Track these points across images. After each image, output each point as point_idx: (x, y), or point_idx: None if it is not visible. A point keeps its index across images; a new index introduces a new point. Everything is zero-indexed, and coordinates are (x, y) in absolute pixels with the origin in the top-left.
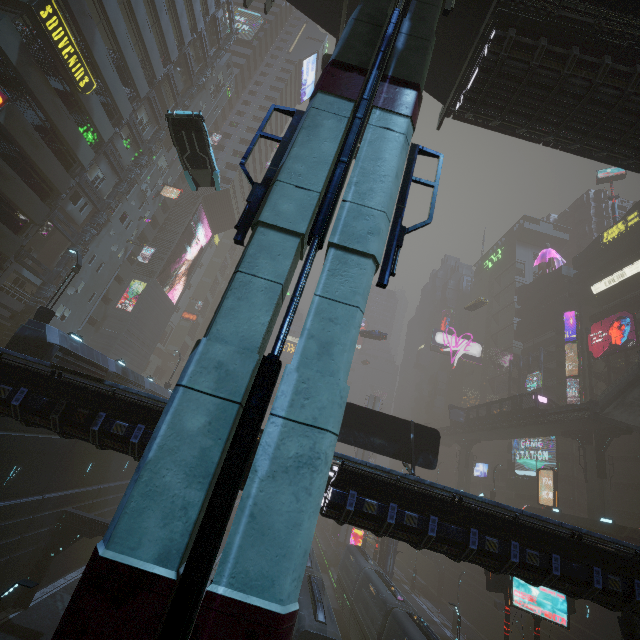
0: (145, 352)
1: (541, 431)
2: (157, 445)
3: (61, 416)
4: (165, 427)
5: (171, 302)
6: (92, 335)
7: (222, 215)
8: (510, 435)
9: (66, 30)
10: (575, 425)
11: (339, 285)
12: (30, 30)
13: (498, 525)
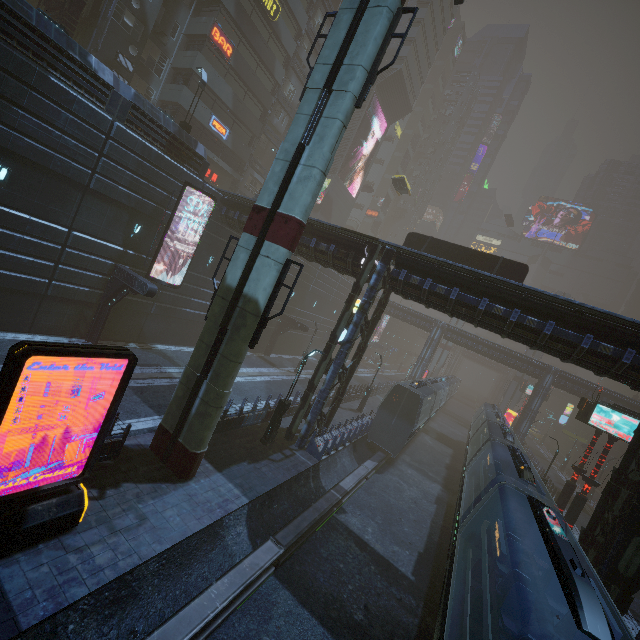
0: None
1: None
2: (268, 177)
3: None
4: (270, 171)
5: (351, 196)
6: None
7: (396, 101)
8: None
9: None
10: None
11: (332, 110)
12: None
13: (505, 297)
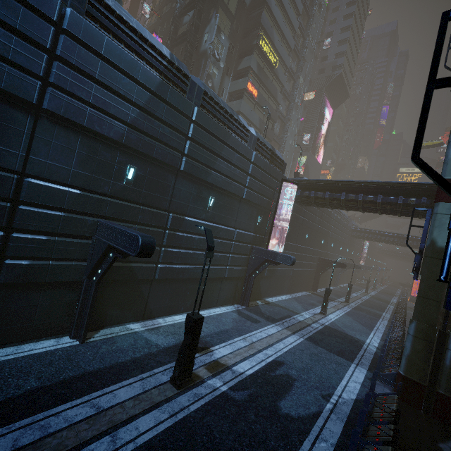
0: None
1: None
2: (450, 156)
3: (344, 198)
4: None
5: (319, 164)
6: None
7: (338, 94)
8: None
9: (266, 43)
10: None
11: None
12: (257, 54)
13: None
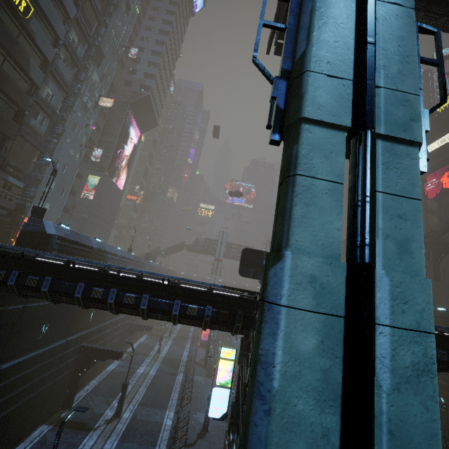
0: (107, 227)
1: None
2: (278, 373)
3: (82, 295)
4: (280, 353)
5: (119, 189)
6: (68, 220)
7: (146, 117)
8: None
9: None
10: None
11: (396, 178)
12: None
13: None
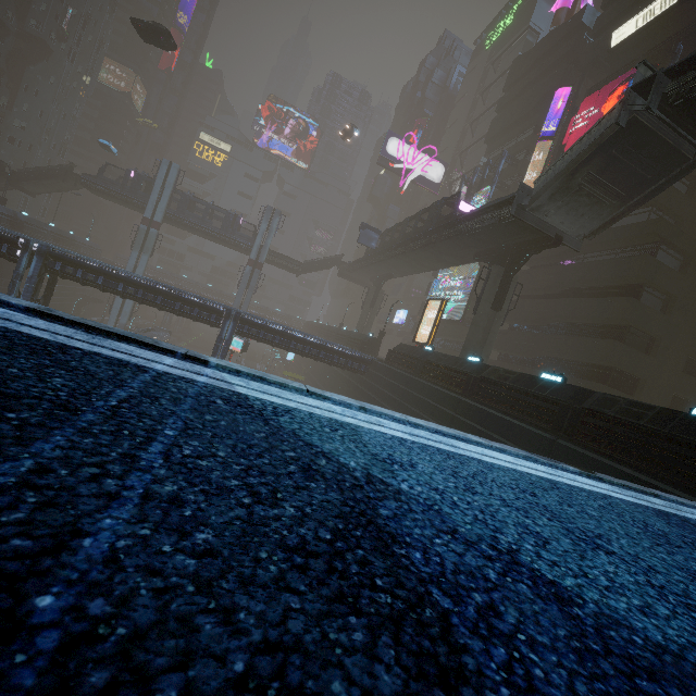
0: None
1: (453, 255)
2: None
3: None
4: None
5: None
6: None
7: None
8: (422, 265)
9: None
10: (492, 238)
11: None
12: None
13: None
